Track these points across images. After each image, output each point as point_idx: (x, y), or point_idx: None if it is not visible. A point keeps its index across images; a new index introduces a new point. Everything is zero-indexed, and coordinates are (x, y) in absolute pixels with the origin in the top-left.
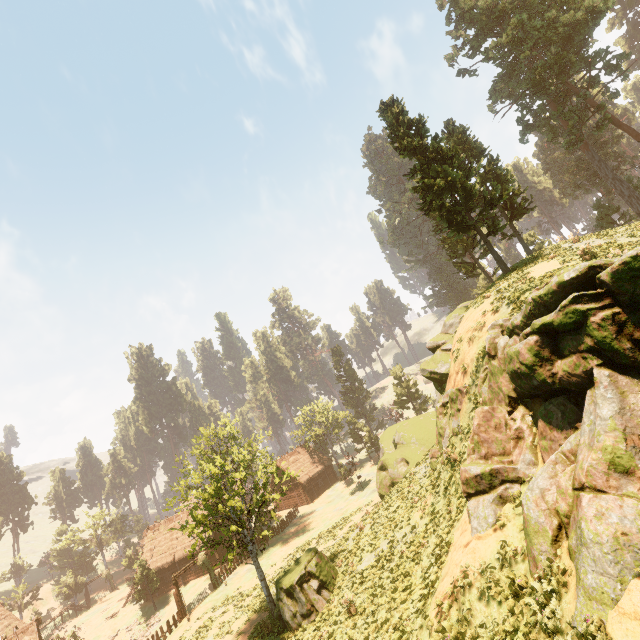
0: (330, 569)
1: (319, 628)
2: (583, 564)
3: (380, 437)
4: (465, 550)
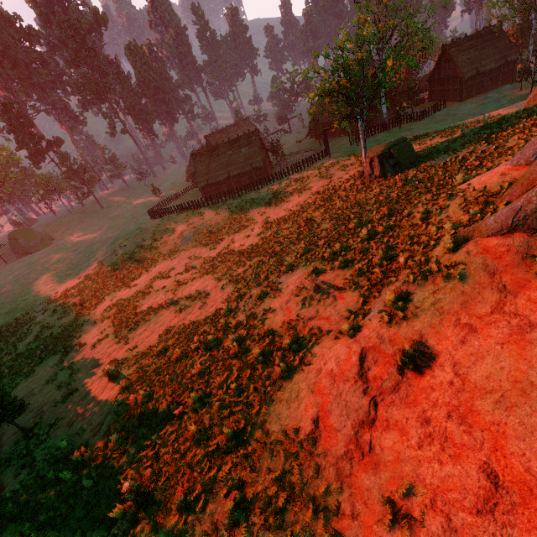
0: (410, 156)
1: (380, 186)
2: (501, 210)
3: None
4: (486, 175)
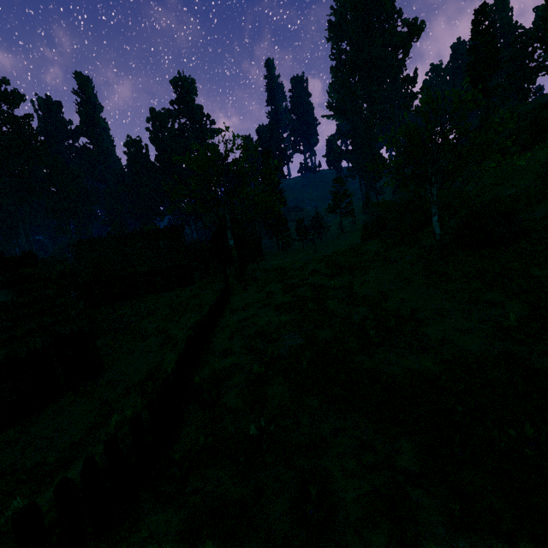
0: None
1: None
2: None
3: (370, 206)
4: None
